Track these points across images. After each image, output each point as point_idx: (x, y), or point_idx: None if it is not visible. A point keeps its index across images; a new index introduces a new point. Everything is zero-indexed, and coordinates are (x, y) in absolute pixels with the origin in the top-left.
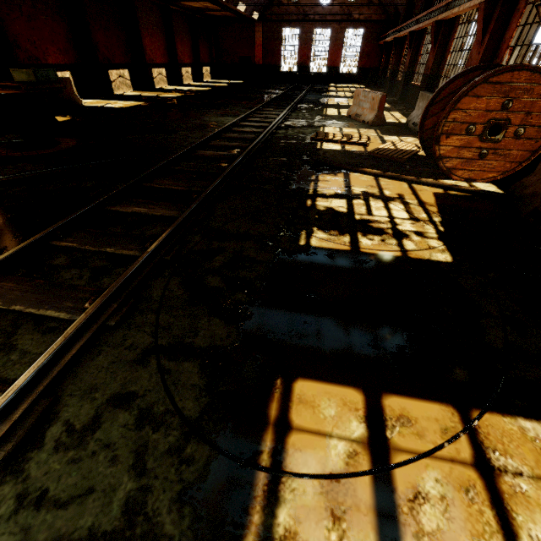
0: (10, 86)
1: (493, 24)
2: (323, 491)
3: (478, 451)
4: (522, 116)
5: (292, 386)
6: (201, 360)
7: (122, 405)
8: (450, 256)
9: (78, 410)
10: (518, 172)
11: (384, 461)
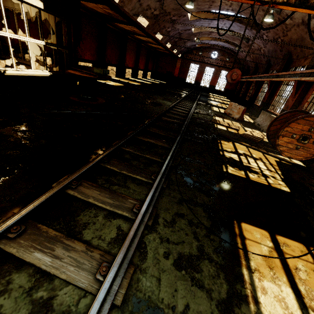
0: (88, 73)
1: (300, 90)
2: (263, 260)
3: None
4: None
5: (241, 224)
6: (203, 208)
7: (181, 217)
8: (289, 189)
9: (165, 215)
10: (311, 158)
11: (282, 256)
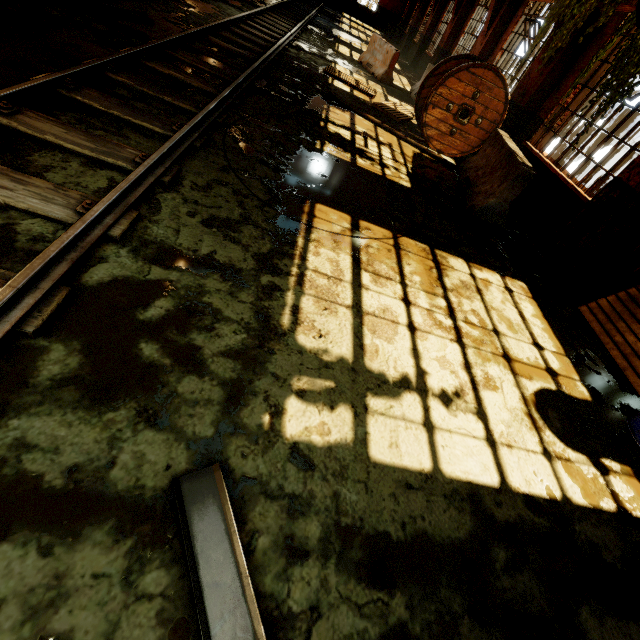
0: None
1: (497, 21)
2: (330, 235)
3: (396, 244)
4: (483, 109)
5: (315, 205)
6: (262, 181)
7: (222, 185)
8: (410, 185)
9: (196, 179)
10: None
11: (357, 236)
